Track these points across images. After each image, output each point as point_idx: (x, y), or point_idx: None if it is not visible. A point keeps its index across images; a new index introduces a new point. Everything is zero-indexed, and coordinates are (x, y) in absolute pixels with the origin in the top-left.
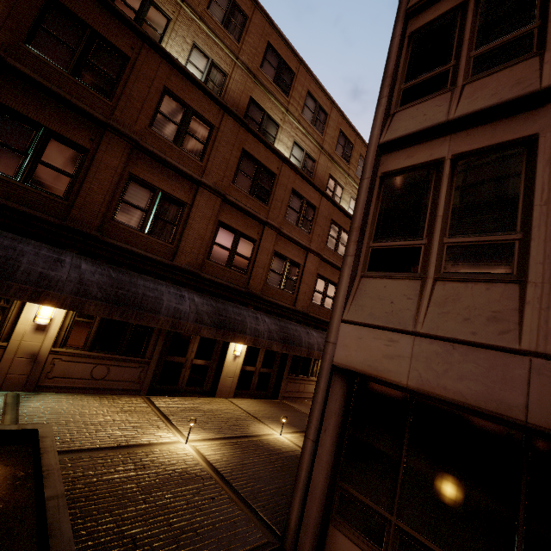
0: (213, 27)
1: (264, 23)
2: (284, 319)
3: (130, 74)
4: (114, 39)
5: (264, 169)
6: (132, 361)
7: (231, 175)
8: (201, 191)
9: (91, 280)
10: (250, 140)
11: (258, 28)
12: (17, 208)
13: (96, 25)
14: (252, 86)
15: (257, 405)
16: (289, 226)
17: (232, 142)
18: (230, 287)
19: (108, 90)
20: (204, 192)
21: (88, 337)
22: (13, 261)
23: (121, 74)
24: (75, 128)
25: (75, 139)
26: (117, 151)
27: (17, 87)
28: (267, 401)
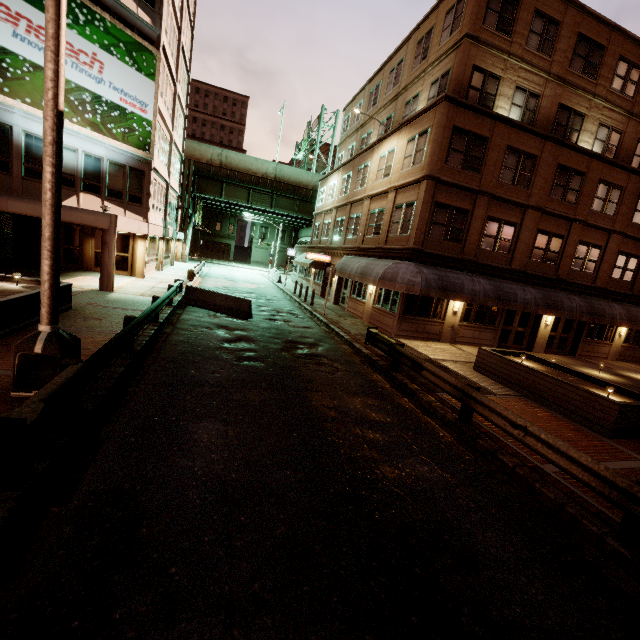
0: (530, 59)
1: (575, 15)
2: (586, 296)
3: (488, 149)
4: (481, 131)
5: (574, 173)
6: (489, 329)
7: (548, 190)
8: (527, 212)
9: (487, 288)
10: (563, 154)
11: (569, 26)
12: (446, 255)
13: (472, 128)
14: (561, 92)
15: (564, 358)
16: (594, 216)
17: (549, 163)
18: (544, 277)
19: (478, 168)
20: (529, 212)
21: (470, 316)
22: (462, 285)
23: (484, 153)
24: (463, 200)
25: (463, 206)
26: (482, 205)
27: (442, 189)
28: (568, 357)
